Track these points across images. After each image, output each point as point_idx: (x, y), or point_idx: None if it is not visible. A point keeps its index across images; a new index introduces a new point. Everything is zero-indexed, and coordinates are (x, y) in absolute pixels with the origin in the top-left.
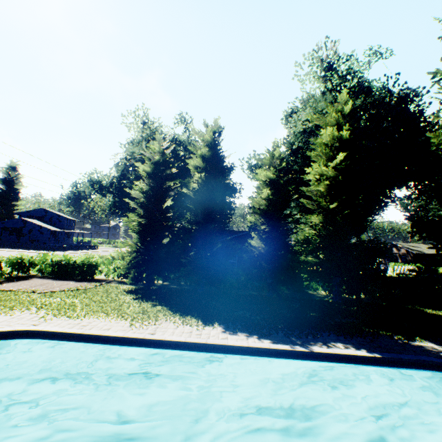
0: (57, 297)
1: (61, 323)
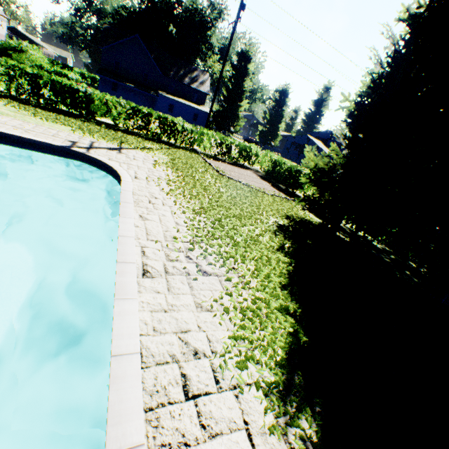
0: (219, 181)
1: (149, 188)
